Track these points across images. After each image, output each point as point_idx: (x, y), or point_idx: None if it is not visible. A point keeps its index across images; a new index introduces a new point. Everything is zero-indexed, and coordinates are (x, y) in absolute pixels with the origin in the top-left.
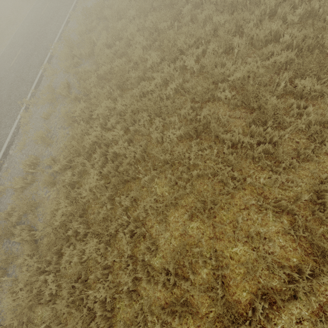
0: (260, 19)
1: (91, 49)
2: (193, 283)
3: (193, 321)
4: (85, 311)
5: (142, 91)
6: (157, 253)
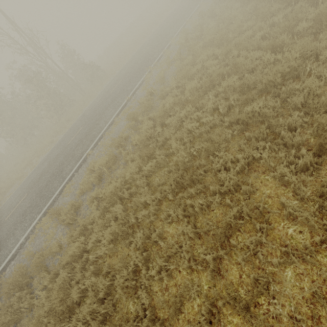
0: None
1: (200, 34)
2: (250, 124)
3: (245, 138)
4: (178, 133)
5: (235, 45)
6: (227, 115)
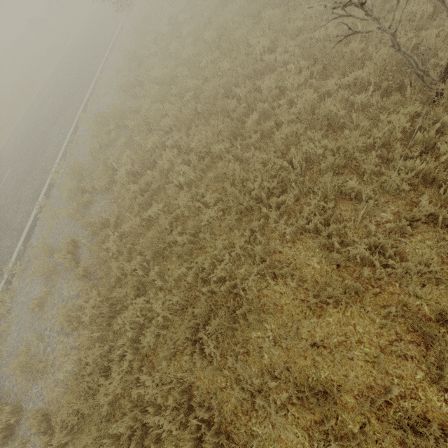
0: (382, 143)
1: (109, 179)
2: None
3: None
4: None
5: (197, 270)
6: None
